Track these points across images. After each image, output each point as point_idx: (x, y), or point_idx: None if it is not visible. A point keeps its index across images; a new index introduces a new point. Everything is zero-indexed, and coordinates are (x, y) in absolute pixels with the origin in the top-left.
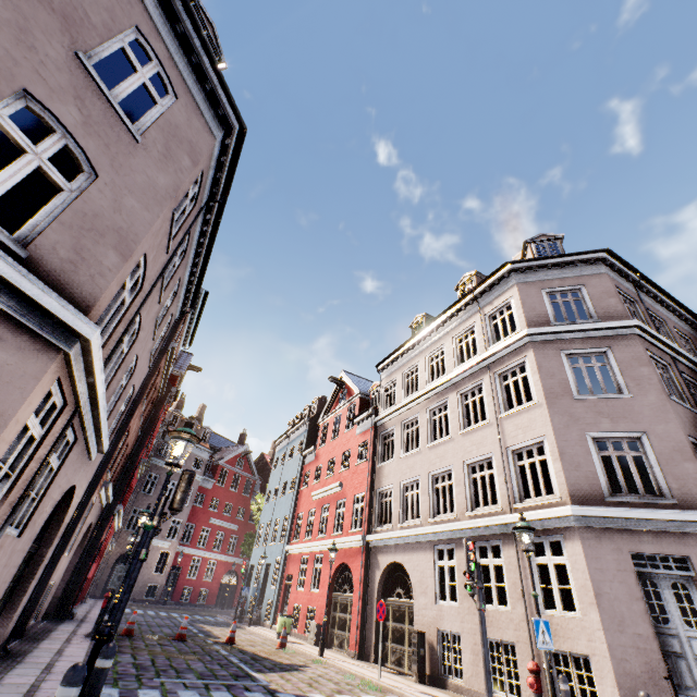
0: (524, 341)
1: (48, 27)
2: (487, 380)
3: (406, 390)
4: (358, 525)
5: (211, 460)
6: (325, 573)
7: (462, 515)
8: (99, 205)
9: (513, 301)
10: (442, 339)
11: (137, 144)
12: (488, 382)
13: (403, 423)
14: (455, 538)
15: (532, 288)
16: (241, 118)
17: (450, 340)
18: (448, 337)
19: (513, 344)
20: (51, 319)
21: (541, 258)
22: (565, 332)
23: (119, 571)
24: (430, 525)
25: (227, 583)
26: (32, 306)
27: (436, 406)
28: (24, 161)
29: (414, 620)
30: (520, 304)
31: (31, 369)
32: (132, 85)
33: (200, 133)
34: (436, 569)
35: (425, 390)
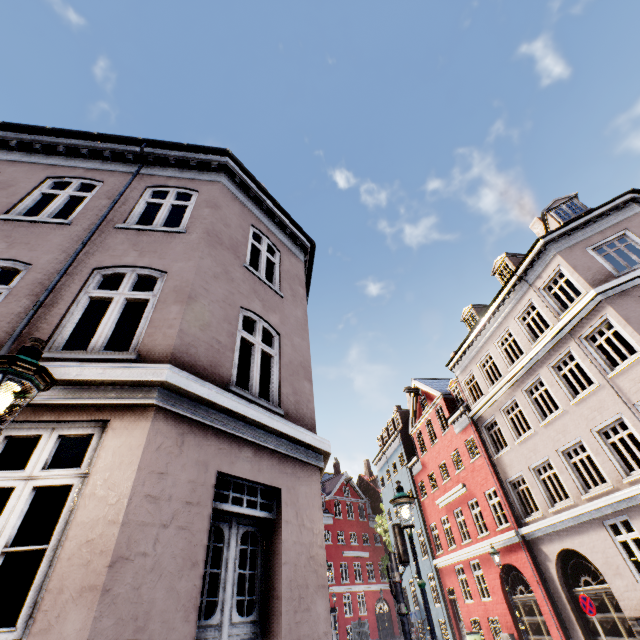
0: (596, 301)
1: (231, 261)
2: (574, 347)
3: (488, 378)
4: (503, 521)
5: (322, 496)
6: (489, 578)
7: (619, 483)
8: (288, 354)
9: (562, 268)
10: (504, 322)
11: (282, 299)
12: (577, 348)
13: (501, 410)
14: (624, 508)
15: (574, 251)
16: (310, 239)
17: (512, 321)
18: (508, 319)
19: (585, 307)
20: (309, 449)
21: (570, 222)
22: (634, 278)
23: (354, 627)
24: (586, 502)
25: (380, 612)
26: (299, 446)
27: (529, 385)
28: (256, 351)
29: (620, 606)
30: (571, 269)
31: (314, 490)
32: (263, 262)
33: (297, 265)
34: (617, 545)
35: (511, 374)
